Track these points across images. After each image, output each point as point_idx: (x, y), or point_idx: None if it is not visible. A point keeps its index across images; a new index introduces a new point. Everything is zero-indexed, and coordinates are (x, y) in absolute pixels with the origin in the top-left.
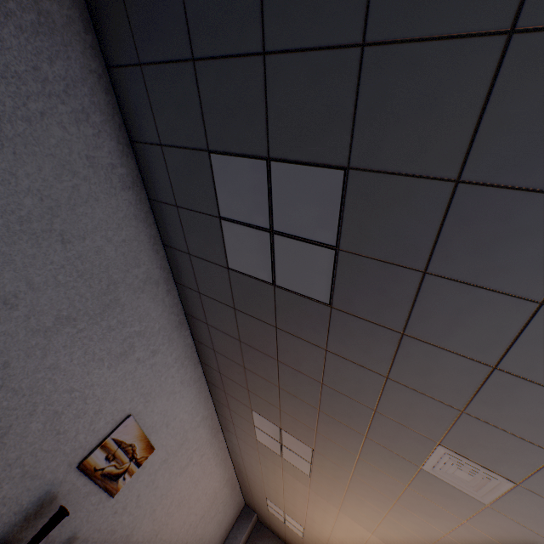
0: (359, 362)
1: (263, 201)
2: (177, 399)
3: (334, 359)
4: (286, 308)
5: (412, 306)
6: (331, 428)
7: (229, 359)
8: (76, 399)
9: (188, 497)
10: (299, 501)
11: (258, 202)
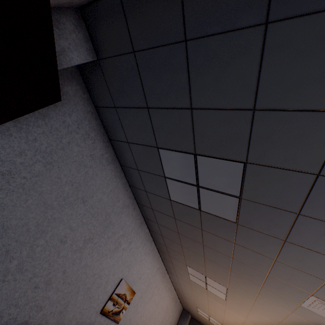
0: (256, 251)
1: (192, 172)
2: (143, 263)
3: (240, 247)
4: (207, 221)
5: (291, 228)
6: (238, 279)
7: (172, 241)
8: (96, 278)
9: (154, 313)
10: (218, 311)
11: (189, 172)
